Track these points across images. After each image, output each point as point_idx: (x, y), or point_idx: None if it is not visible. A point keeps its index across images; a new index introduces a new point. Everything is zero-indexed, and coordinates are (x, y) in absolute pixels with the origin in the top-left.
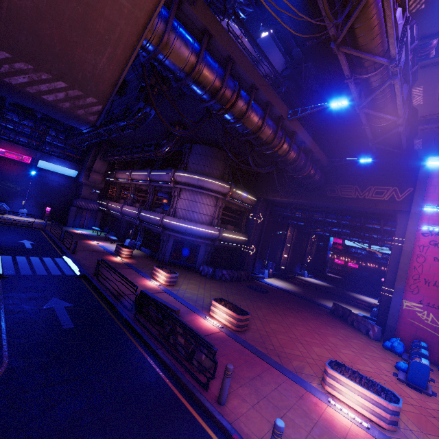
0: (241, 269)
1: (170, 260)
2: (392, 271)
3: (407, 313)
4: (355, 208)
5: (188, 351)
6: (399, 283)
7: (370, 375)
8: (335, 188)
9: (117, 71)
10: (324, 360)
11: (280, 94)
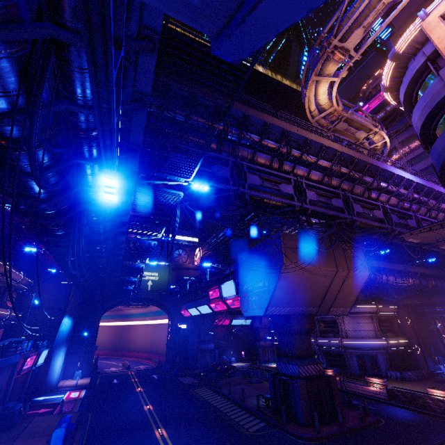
0: (417, 369)
1: (360, 373)
2: None
3: None
4: None
5: (442, 406)
6: None
7: None
8: None
9: (355, 298)
10: None
11: (394, 261)
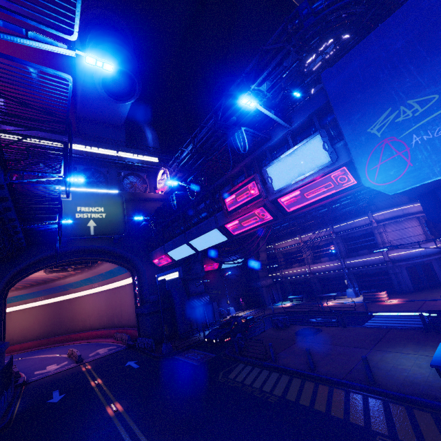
0: None
1: (413, 287)
2: None
3: None
4: None
5: None
6: None
7: None
8: None
9: None
10: None
11: None
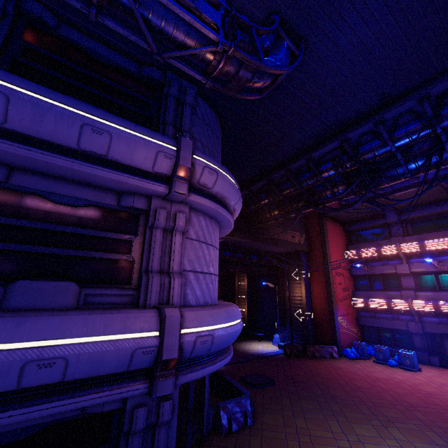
0: None
1: None
2: (308, 298)
3: (339, 326)
4: (274, 248)
5: None
6: (335, 306)
7: (432, 379)
8: (269, 229)
9: None
10: (447, 391)
11: None
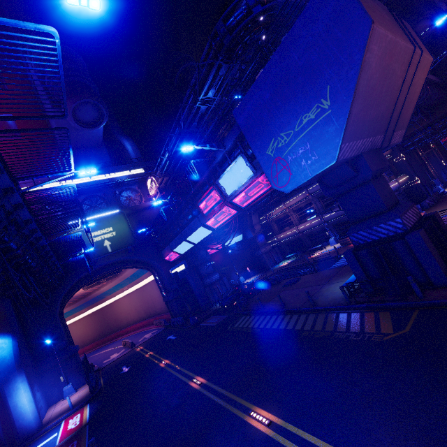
0: (423, 198)
1: None
2: None
3: None
4: None
5: None
6: None
7: None
8: None
9: (412, 111)
10: None
11: None
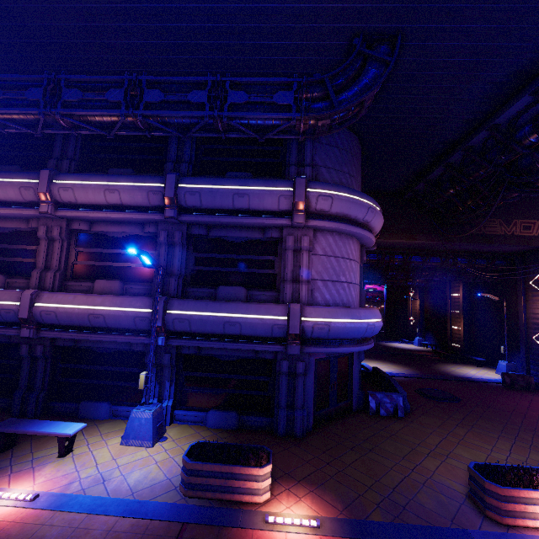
0: None
1: (314, 418)
2: None
3: None
4: (489, 247)
5: None
6: None
7: None
8: (475, 222)
9: None
10: None
11: None
